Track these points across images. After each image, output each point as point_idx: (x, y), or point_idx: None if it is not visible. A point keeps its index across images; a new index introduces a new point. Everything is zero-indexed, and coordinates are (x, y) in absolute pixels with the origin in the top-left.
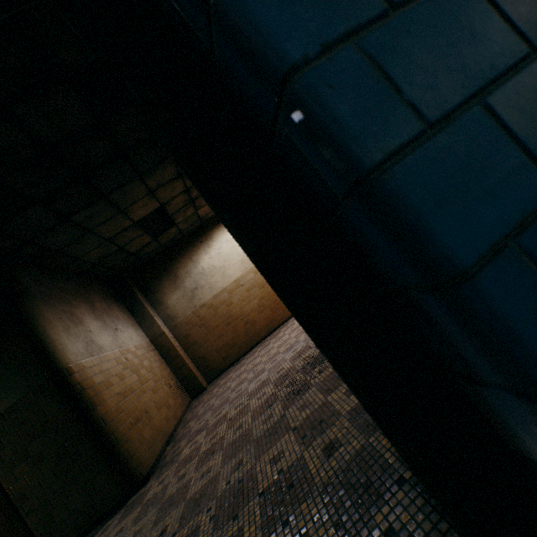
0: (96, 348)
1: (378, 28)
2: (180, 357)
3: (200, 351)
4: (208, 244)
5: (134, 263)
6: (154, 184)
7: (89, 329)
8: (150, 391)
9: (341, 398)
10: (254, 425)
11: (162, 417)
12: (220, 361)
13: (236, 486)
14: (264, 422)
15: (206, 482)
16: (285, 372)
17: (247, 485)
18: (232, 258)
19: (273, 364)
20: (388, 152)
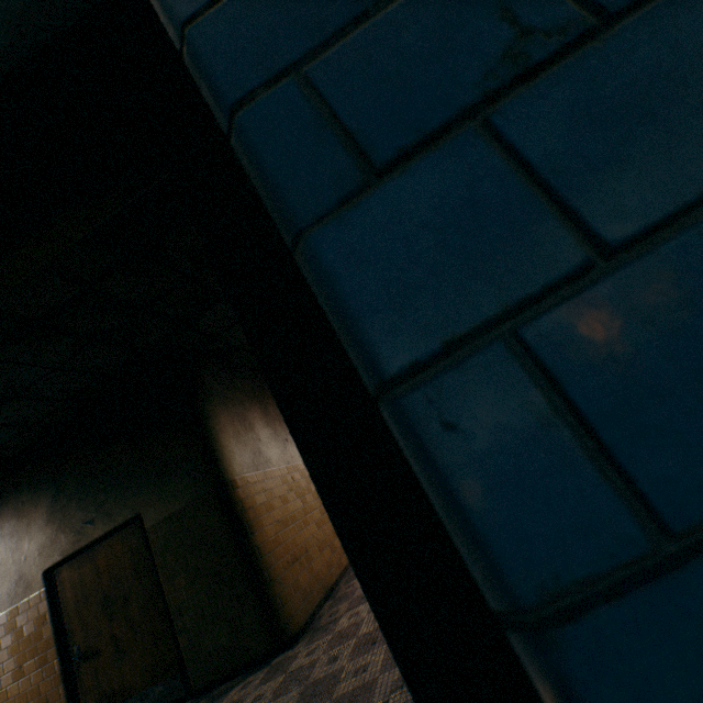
0: (262, 461)
1: (566, 302)
2: None
3: None
4: None
5: None
6: None
7: (258, 437)
8: (314, 524)
9: None
10: None
11: (323, 561)
12: None
13: None
14: None
15: (359, 686)
16: None
17: None
18: None
19: None
20: (553, 585)
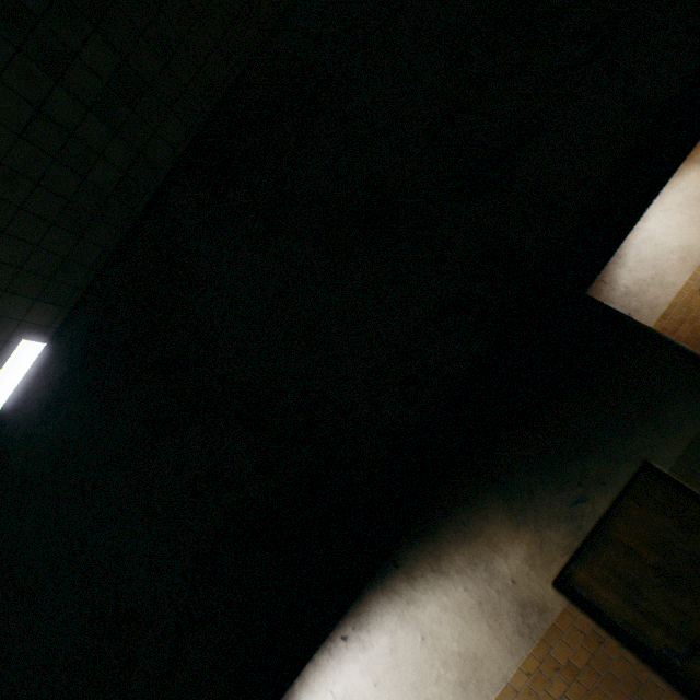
0: None
1: None
2: None
3: None
4: (617, 255)
5: None
6: None
7: None
8: None
9: None
10: None
11: None
12: None
13: None
14: None
15: None
16: None
17: None
18: (661, 260)
19: None
20: None
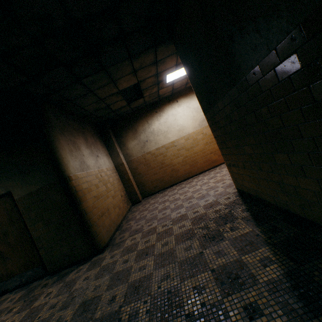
0: (85, 166)
1: None
2: (130, 180)
3: (142, 179)
4: (160, 114)
5: (113, 117)
6: (138, 65)
7: (83, 154)
8: (111, 197)
9: (256, 264)
10: (177, 248)
11: (115, 214)
12: (152, 188)
13: (165, 294)
14: (185, 250)
15: (143, 277)
16: (200, 215)
17: (174, 299)
18: (173, 126)
19: (190, 205)
20: None
